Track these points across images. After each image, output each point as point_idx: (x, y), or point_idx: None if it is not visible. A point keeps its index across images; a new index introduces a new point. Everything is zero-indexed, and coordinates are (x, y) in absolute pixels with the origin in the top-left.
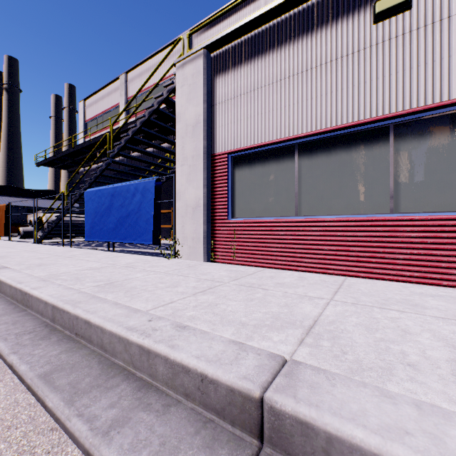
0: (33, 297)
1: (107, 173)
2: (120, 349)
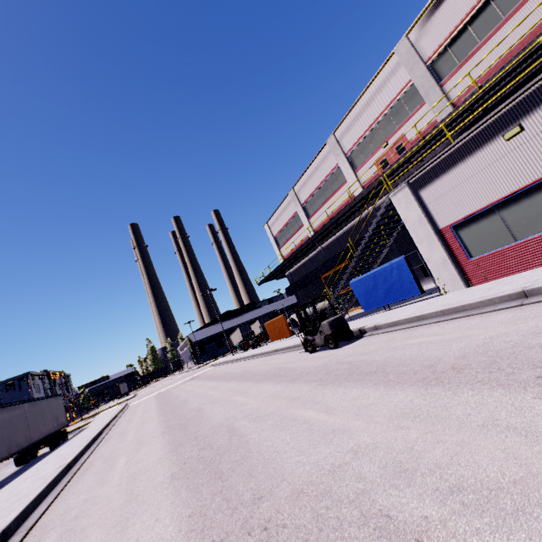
0: (425, 314)
1: (310, 267)
2: (480, 304)
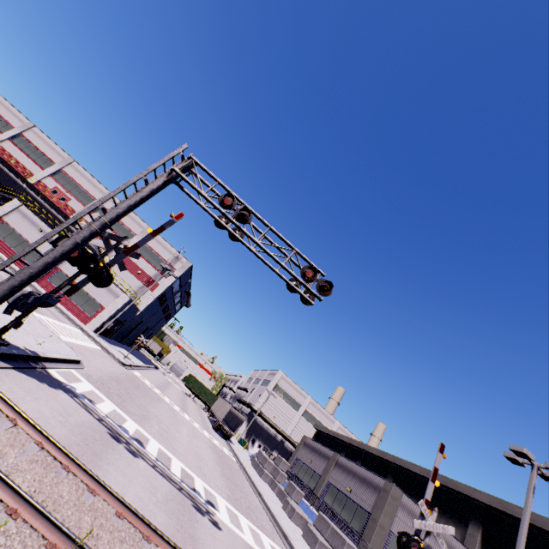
0: None
1: None
2: None
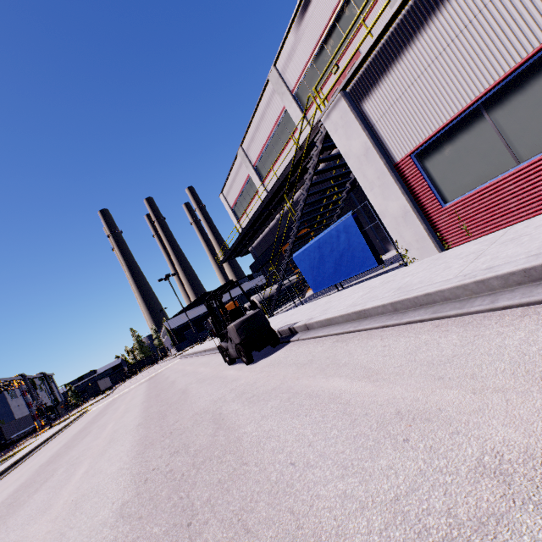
0: (368, 309)
1: (272, 239)
2: (460, 292)
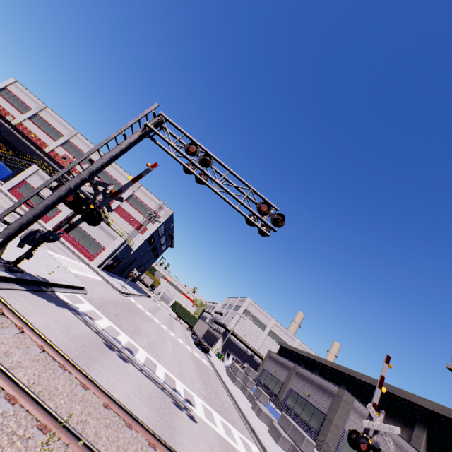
0: None
1: None
2: (0, 189)
